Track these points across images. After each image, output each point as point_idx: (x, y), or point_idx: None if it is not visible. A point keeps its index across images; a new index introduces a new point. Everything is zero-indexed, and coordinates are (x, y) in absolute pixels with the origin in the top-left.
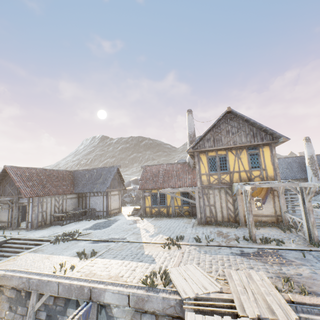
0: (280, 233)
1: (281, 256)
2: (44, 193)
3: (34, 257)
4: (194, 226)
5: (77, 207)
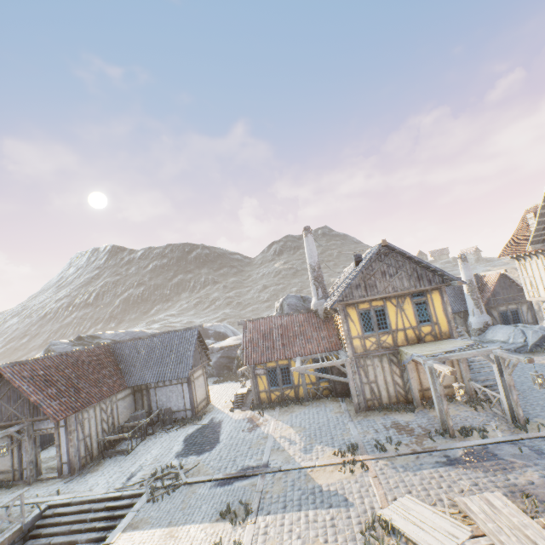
0: (472, 412)
1: (496, 456)
2: (83, 403)
3: (144, 539)
4: (353, 417)
5: (133, 410)
